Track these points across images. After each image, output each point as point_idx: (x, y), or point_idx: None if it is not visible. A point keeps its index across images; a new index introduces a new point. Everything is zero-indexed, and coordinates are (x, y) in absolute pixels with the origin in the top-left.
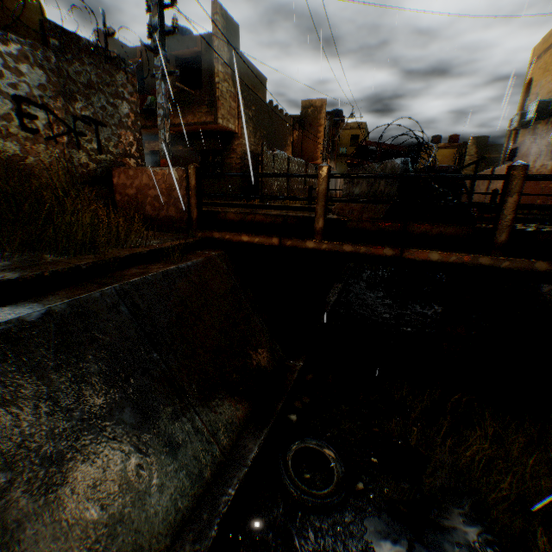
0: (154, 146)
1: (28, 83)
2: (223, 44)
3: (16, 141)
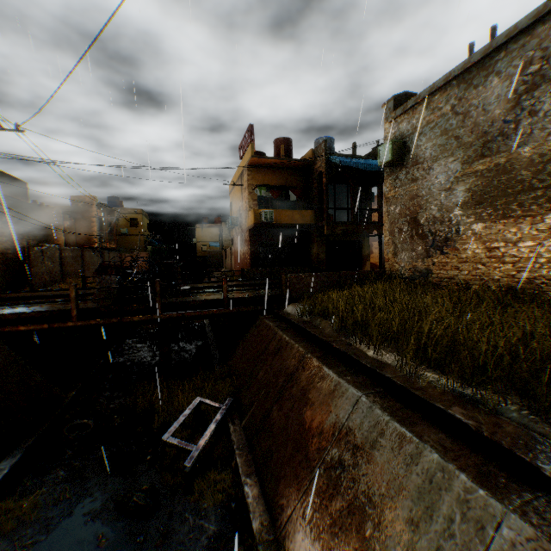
0: None
1: None
2: None
3: None
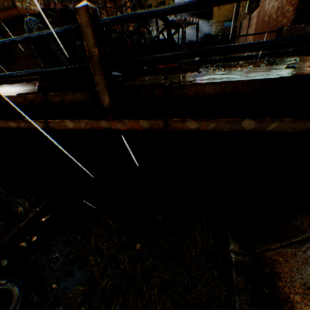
0: None
1: None
2: None
3: None
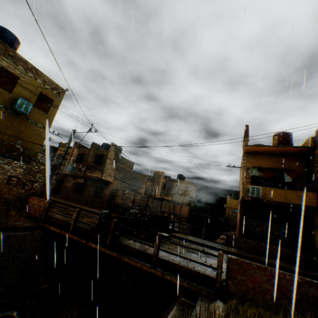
0: (80, 180)
1: (17, 172)
2: (113, 153)
3: (3, 186)
